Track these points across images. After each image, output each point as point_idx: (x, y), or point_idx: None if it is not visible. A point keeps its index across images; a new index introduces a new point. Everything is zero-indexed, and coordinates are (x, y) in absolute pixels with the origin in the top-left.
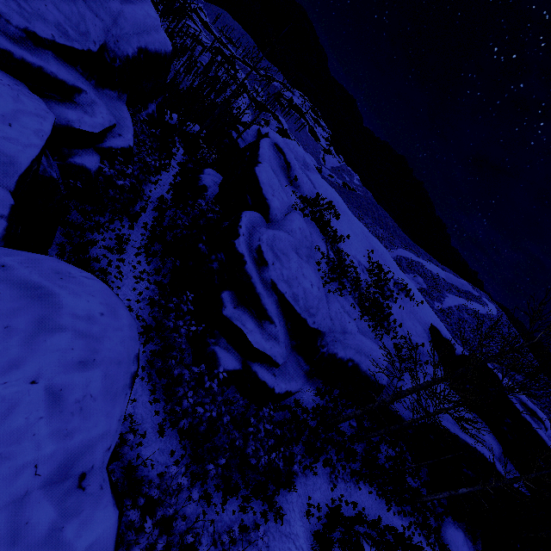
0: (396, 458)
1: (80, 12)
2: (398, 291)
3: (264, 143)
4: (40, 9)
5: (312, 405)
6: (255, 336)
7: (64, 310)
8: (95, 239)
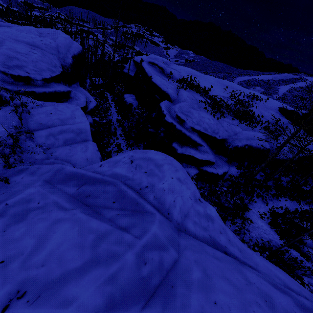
0: (292, 180)
1: (49, 57)
2: (251, 100)
3: (145, 65)
4: (40, 66)
5: (238, 174)
6: (197, 155)
7: (157, 160)
8: (110, 150)
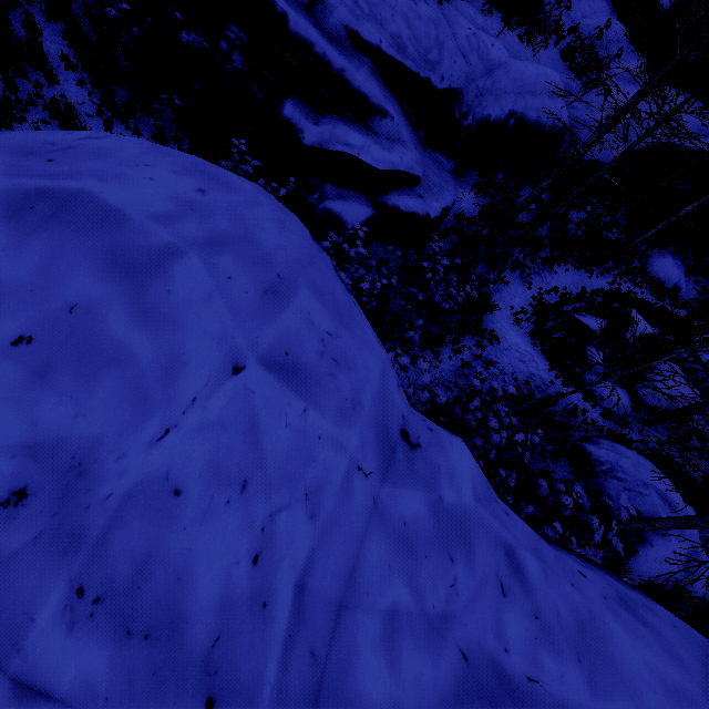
0: (589, 219)
1: None
2: None
3: None
4: None
5: (477, 212)
6: (371, 152)
7: (131, 218)
8: None
